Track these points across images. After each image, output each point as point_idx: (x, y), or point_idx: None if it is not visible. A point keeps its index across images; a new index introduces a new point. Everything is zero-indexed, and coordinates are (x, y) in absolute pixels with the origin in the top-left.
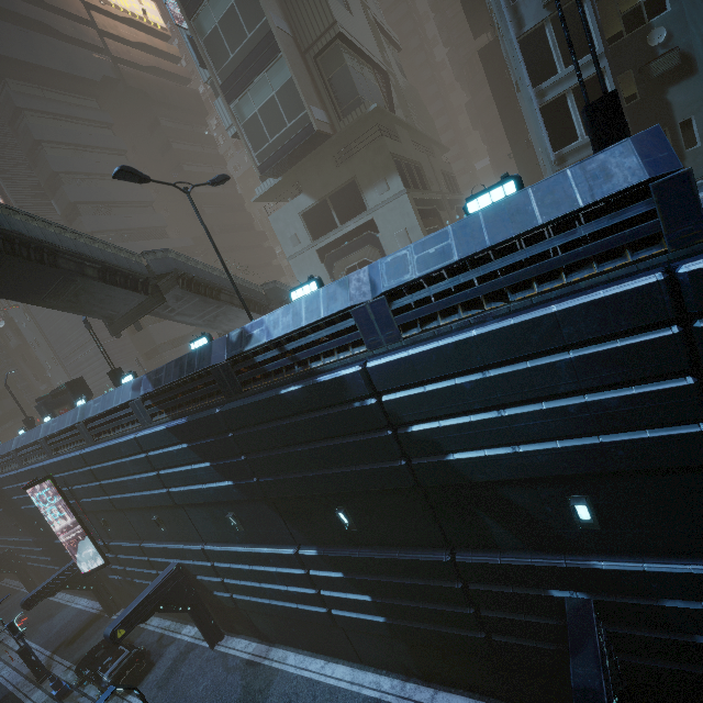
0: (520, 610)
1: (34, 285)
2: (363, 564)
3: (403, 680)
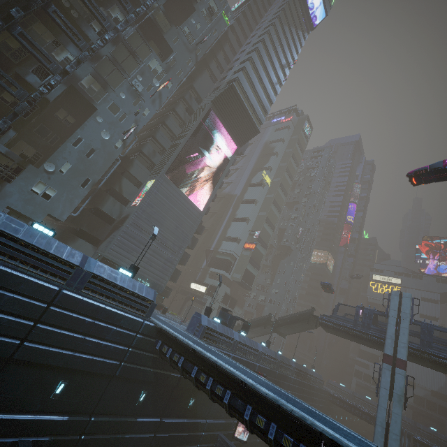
0: None
1: (302, 326)
2: None
3: None
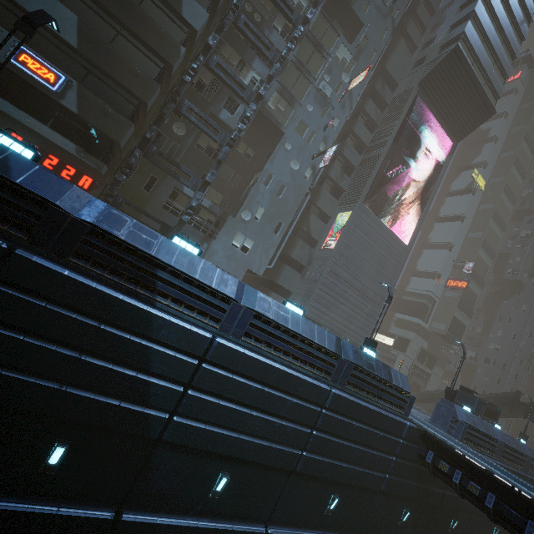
0: None
1: None
2: None
3: None
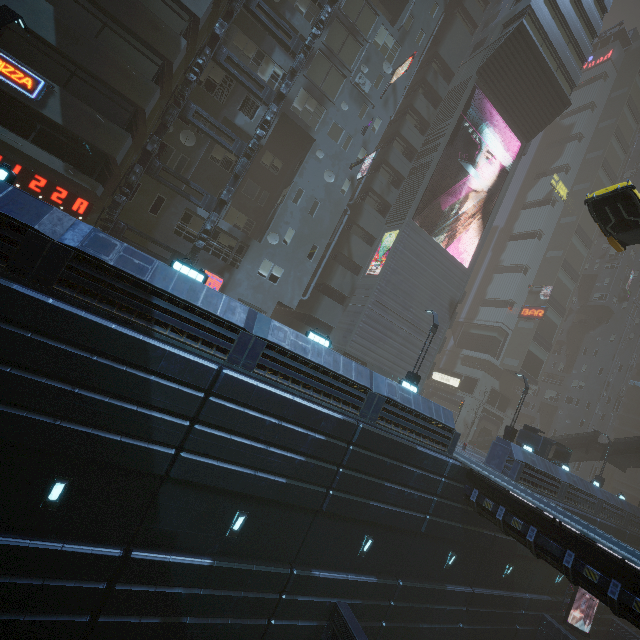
0: None
1: None
2: None
3: None
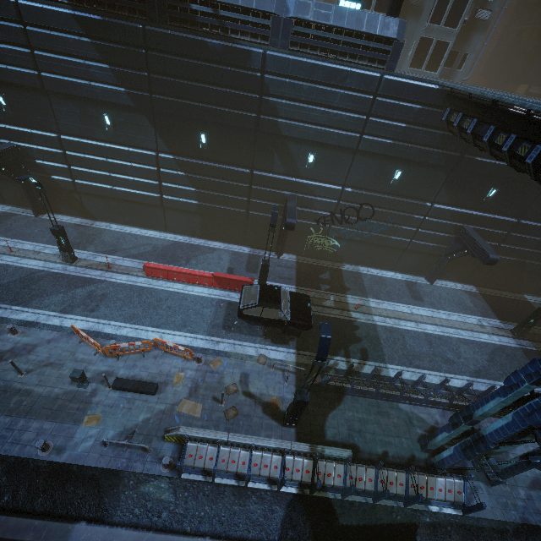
0: (268, 199)
1: None
2: (202, 168)
3: (190, 237)
